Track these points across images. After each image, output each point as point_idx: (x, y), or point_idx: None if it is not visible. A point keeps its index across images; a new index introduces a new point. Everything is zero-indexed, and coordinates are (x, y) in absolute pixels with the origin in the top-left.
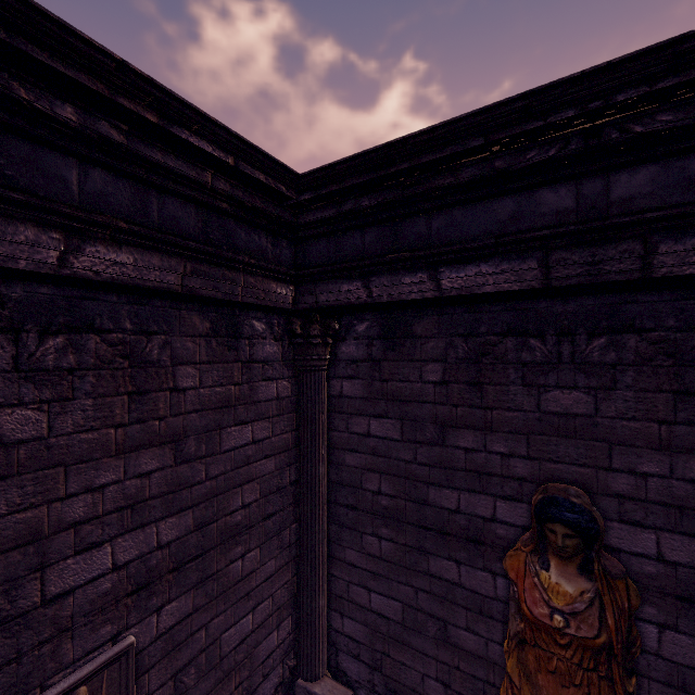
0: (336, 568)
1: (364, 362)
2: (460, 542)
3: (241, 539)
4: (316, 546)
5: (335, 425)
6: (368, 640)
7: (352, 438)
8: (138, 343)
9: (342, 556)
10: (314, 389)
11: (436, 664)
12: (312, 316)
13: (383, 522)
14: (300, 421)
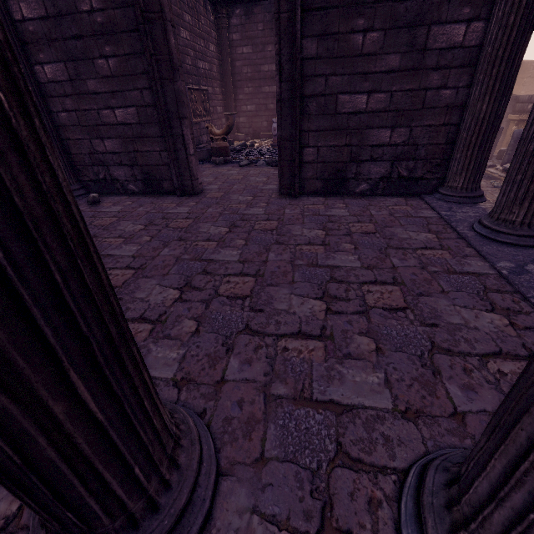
0: (236, 103)
1: (239, 26)
2: (269, 80)
3: (216, 82)
4: (231, 93)
5: (231, 52)
6: (247, 120)
7: (238, 56)
8: (196, 5)
9: (238, 98)
10: (225, 36)
11: (265, 117)
12: (223, 5)
13: (249, 82)
14: (222, 49)
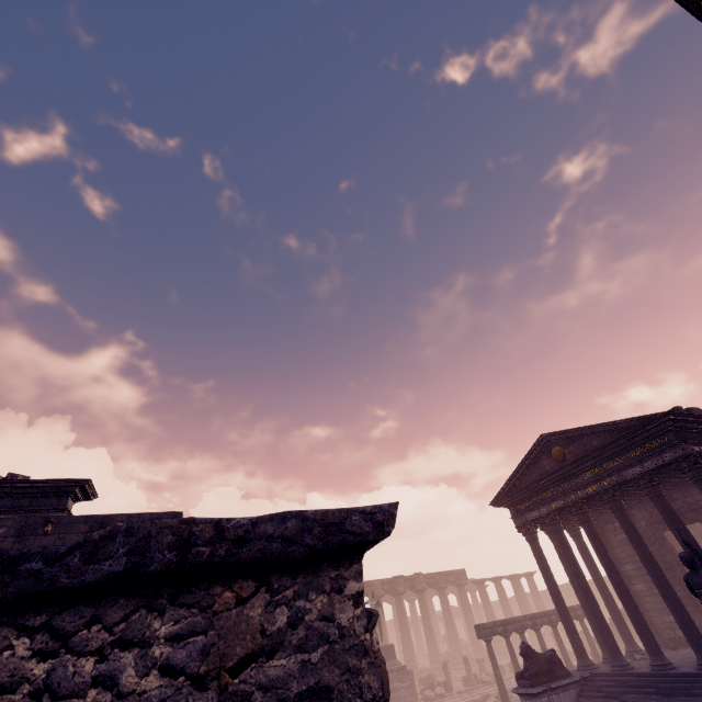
0: None
1: None
2: None
3: None
4: None
5: None
6: None
7: None
8: None
9: None
10: None
11: None
12: None
13: None
14: None
